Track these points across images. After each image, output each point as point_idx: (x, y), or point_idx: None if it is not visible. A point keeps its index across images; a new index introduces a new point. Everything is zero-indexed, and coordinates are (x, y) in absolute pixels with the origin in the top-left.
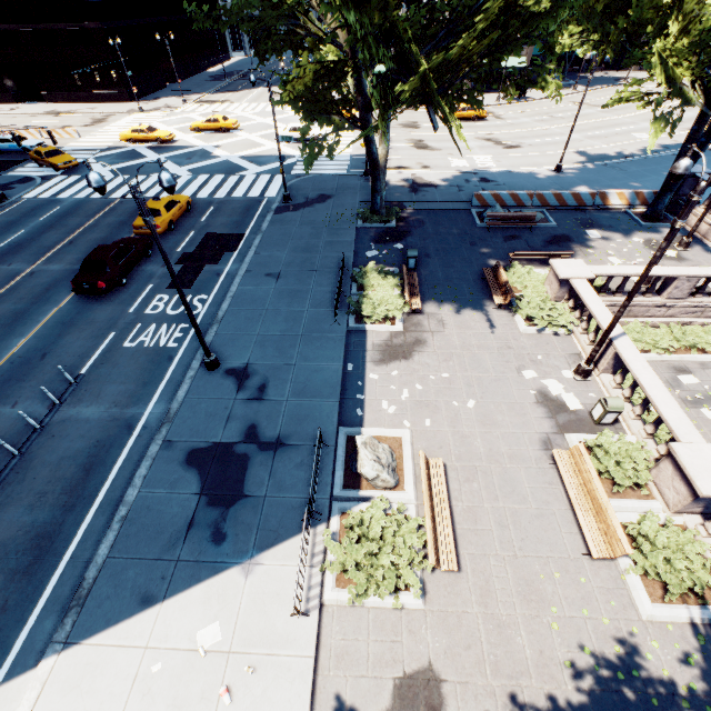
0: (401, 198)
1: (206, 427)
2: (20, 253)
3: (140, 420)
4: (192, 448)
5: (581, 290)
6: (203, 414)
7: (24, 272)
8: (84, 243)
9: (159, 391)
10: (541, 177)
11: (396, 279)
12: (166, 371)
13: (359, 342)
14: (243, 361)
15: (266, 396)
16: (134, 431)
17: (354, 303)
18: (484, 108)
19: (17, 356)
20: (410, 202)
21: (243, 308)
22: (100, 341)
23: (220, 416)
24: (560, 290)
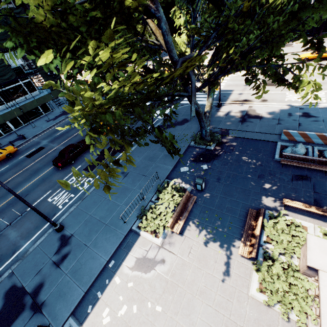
0: (230, 126)
1: (28, 272)
2: (60, 139)
3: (19, 250)
4: (15, 284)
5: (324, 295)
6: (34, 262)
7: (54, 148)
8: (78, 137)
9: (36, 234)
10: None
11: (180, 198)
12: (47, 222)
13: (130, 243)
14: (72, 232)
15: (61, 264)
16: (13, 256)
17: (143, 211)
18: None
19: (21, 192)
20: (234, 130)
21: (97, 193)
22: (44, 194)
23: (38, 267)
24: (309, 270)
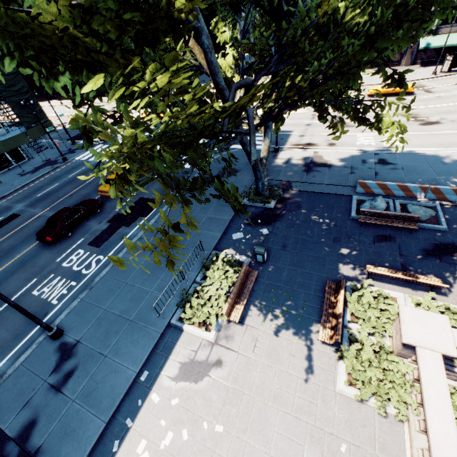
0: (292, 177)
1: (8, 406)
2: (45, 201)
3: None
4: None
5: (426, 376)
6: (17, 390)
7: (36, 216)
8: (76, 197)
9: (17, 347)
10: (450, 161)
11: (235, 275)
12: (34, 327)
13: (169, 344)
14: (77, 337)
15: (64, 387)
16: None
17: (186, 297)
18: (417, 82)
19: None
20: (298, 182)
21: (114, 277)
22: (25, 284)
23: (24, 397)
24: (405, 349)
